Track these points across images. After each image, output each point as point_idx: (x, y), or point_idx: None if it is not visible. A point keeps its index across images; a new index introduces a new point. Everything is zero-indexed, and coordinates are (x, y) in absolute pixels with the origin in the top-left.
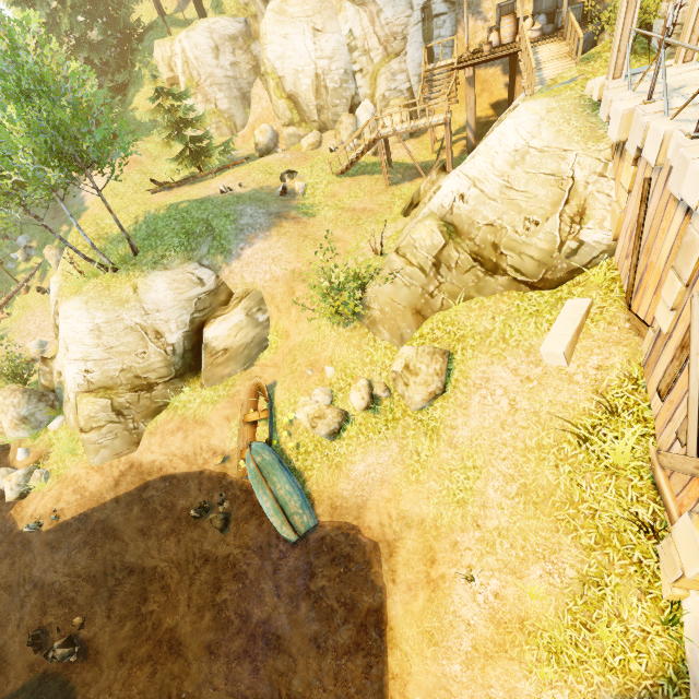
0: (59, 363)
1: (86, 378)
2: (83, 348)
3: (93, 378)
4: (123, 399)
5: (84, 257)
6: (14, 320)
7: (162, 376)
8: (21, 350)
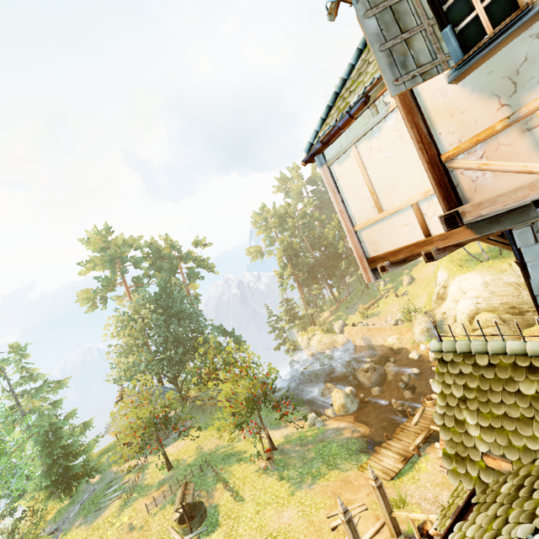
0: (444, 307)
1: (476, 307)
2: (476, 292)
3: (480, 307)
4: (505, 316)
5: (472, 256)
6: (382, 308)
7: (532, 306)
8: (391, 318)
